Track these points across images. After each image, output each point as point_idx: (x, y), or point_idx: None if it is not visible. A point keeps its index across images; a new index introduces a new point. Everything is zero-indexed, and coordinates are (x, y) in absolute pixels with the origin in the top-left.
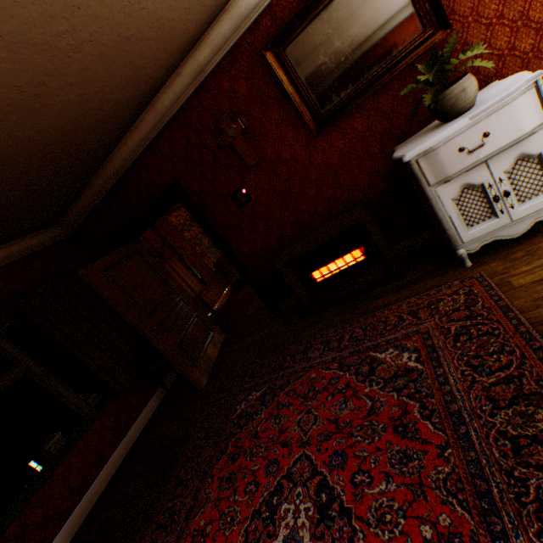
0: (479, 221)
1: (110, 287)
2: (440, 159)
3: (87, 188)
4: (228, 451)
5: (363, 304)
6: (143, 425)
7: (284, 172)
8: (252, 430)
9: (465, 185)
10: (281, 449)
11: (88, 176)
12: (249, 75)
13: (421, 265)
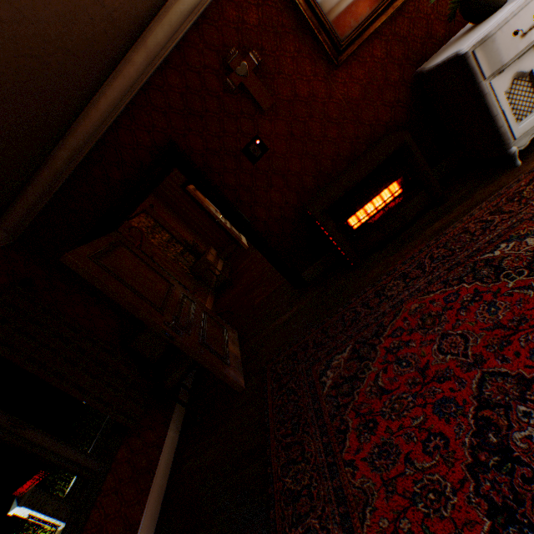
0: (527, 113)
1: (107, 276)
2: (497, 46)
3: (47, 164)
4: (349, 427)
5: (415, 235)
6: (169, 466)
7: (302, 114)
8: (368, 391)
9: (515, 75)
10: (438, 387)
11: (50, 143)
12: (259, 2)
13: (458, 186)
